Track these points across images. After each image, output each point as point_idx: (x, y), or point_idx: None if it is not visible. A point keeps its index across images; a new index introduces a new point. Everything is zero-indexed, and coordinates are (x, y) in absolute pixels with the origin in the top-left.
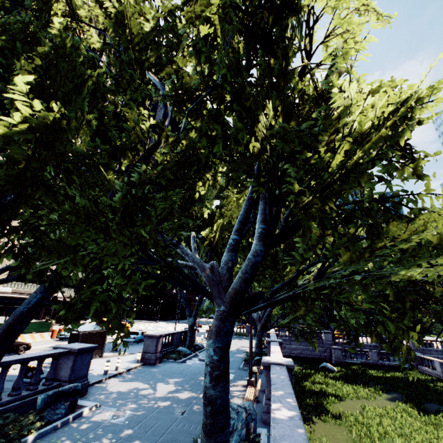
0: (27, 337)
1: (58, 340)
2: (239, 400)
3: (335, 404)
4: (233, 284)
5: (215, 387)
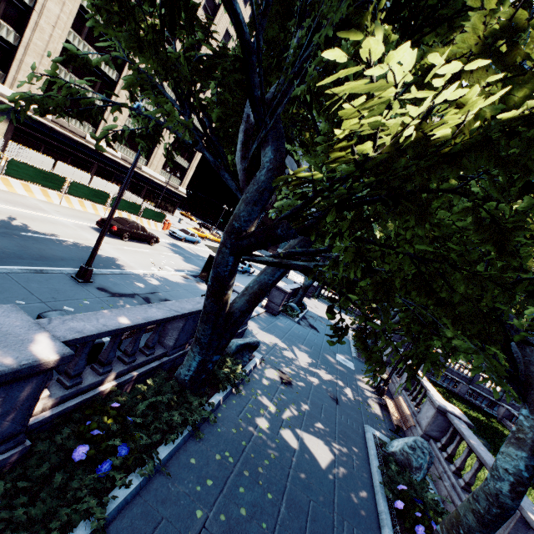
0: (144, 222)
1: (169, 235)
2: (375, 405)
3: None
4: None
5: (514, 499)
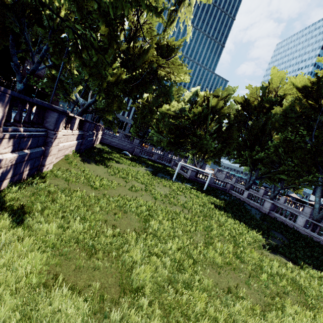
0: None
1: None
2: None
3: (113, 163)
4: None
5: None
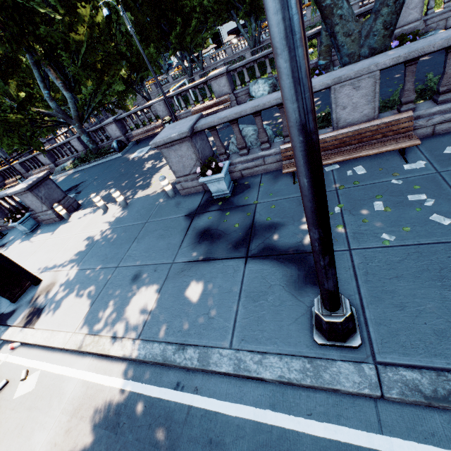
0: None
1: None
2: None
3: None
4: None
5: None
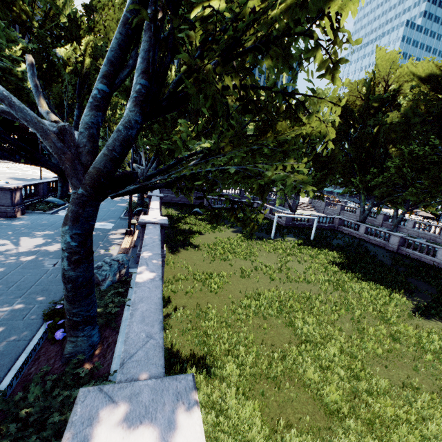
0: None
1: None
2: (116, 247)
3: (197, 238)
4: (95, 163)
5: (75, 269)
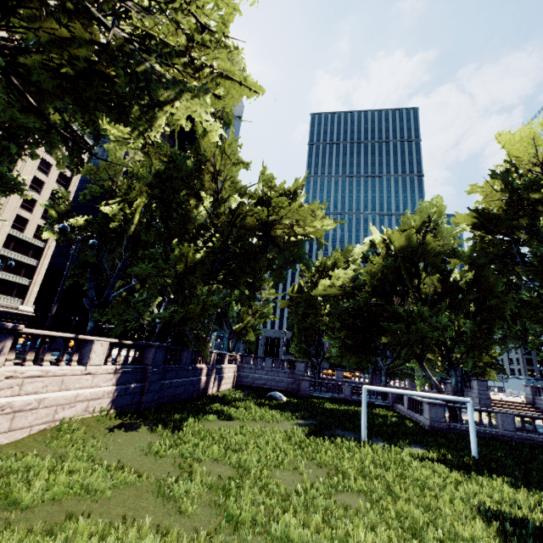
0: None
1: None
2: None
3: (209, 422)
4: None
5: None
